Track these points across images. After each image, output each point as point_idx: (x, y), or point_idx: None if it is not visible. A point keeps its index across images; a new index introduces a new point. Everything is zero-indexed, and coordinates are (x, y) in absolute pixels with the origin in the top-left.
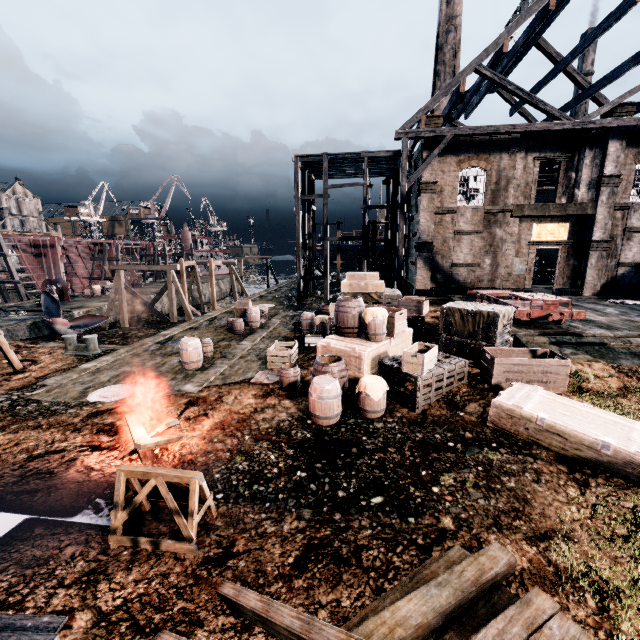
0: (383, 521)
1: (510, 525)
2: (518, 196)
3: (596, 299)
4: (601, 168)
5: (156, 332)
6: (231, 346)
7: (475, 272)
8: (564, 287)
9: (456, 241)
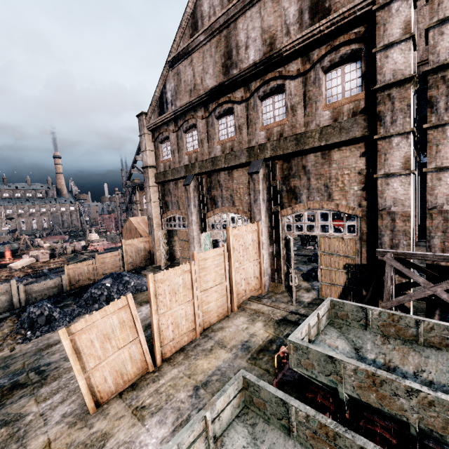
0: None
1: None
2: None
3: None
4: None
5: None
6: None
7: None
8: None
9: None
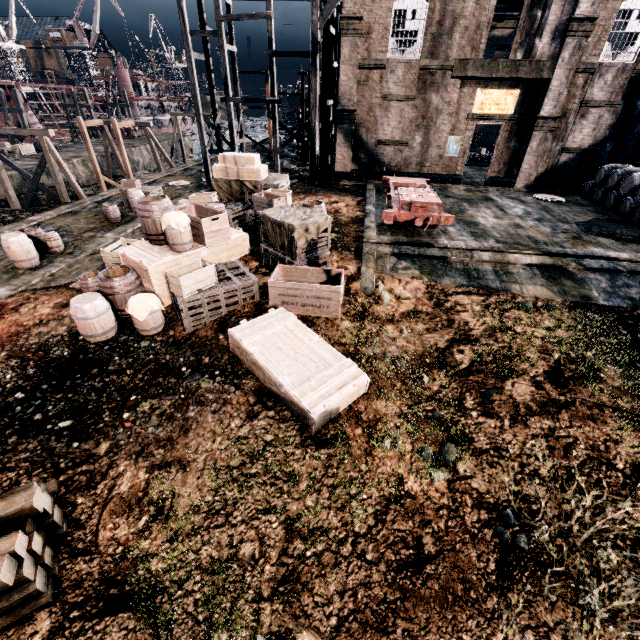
0: (49, 445)
1: (150, 453)
2: (464, 46)
3: (525, 192)
4: (575, 5)
5: (28, 216)
6: (93, 239)
7: (403, 152)
8: (499, 175)
9: (383, 110)
